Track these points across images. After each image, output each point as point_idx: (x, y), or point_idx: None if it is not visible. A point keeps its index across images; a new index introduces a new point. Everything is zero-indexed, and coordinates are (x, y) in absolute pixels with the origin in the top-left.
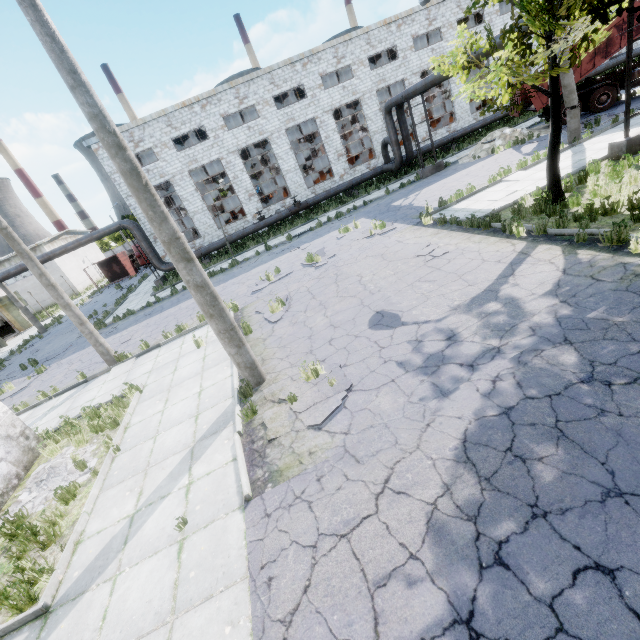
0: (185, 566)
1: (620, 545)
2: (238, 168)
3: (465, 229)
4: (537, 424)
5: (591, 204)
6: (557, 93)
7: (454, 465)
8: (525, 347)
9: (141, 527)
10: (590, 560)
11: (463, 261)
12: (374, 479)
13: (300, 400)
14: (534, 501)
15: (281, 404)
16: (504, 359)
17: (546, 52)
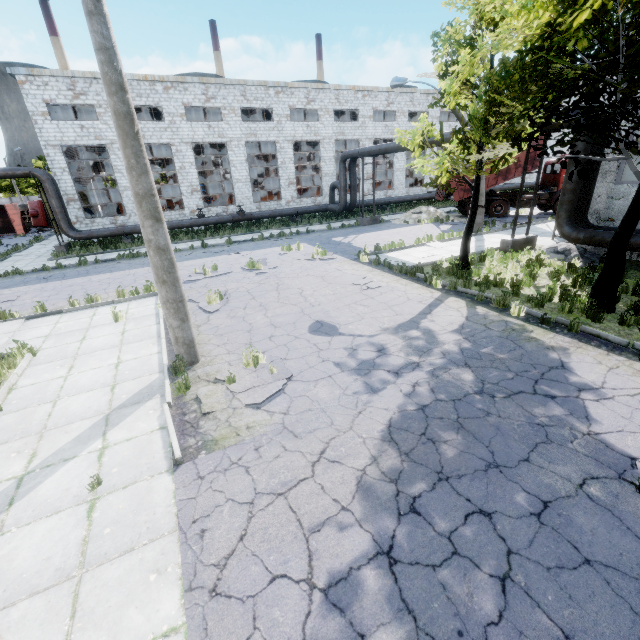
0: (98, 524)
1: (495, 498)
2: (188, 160)
3: (395, 273)
4: (444, 418)
5: (488, 276)
6: (478, 189)
7: (381, 443)
8: (438, 365)
9: (35, 488)
10: (476, 507)
11: (393, 296)
12: (311, 450)
13: (238, 382)
14: (440, 469)
15: (217, 384)
16: (422, 371)
17: (479, 156)
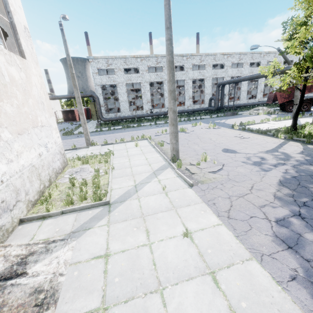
0: (172, 198)
1: None
2: (147, 89)
3: (255, 133)
4: (307, 180)
5: (310, 133)
6: (304, 91)
7: (278, 186)
8: (295, 164)
9: (142, 188)
10: None
11: (258, 141)
12: (246, 186)
13: (201, 165)
14: None
15: (192, 165)
16: (288, 166)
17: (309, 74)
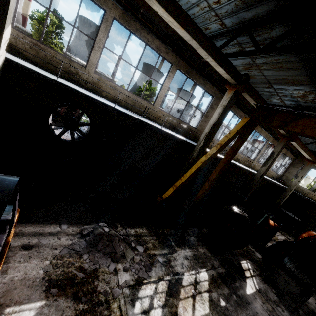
0: None
1: None
2: None
3: None
4: None
5: None
6: None
7: None
8: None
9: None
10: None
11: None
12: None
13: None
14: None
15: None
16: None
17: None
